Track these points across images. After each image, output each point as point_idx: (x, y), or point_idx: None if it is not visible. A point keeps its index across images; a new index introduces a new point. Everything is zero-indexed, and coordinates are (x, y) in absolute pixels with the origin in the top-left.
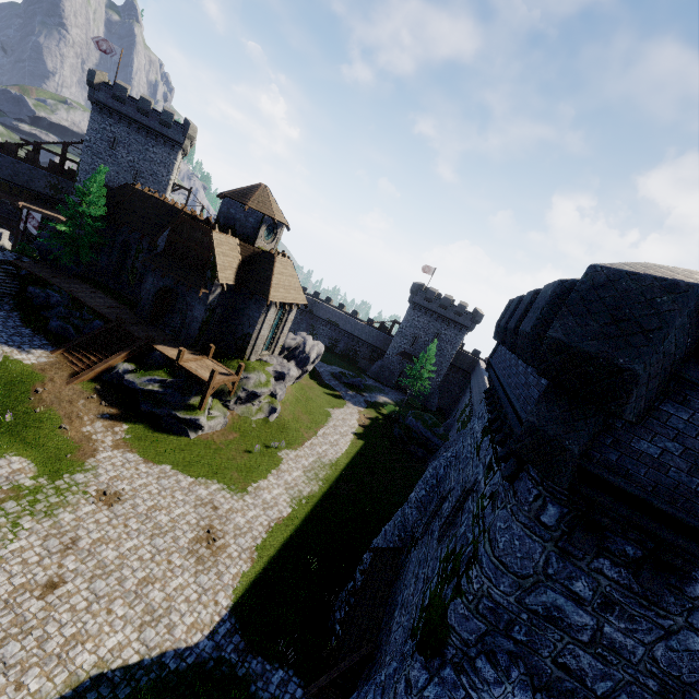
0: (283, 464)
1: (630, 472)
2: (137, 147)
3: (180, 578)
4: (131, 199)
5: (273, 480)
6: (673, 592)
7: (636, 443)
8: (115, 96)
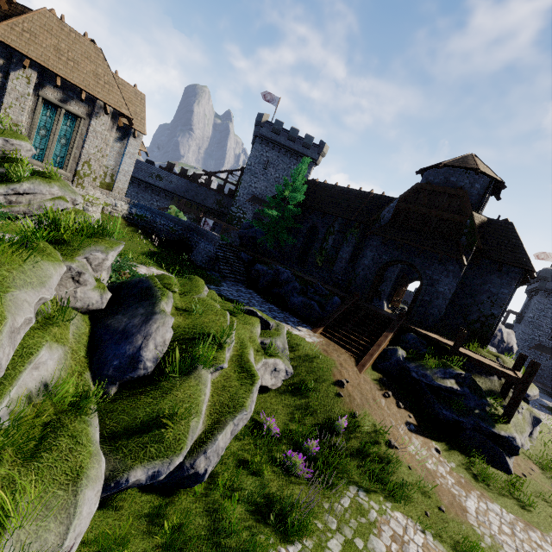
0: None
1: None
2: (282, 166)
3: None
4: (315, 190)
5: None
6: None
7: None
8: (273, 129)
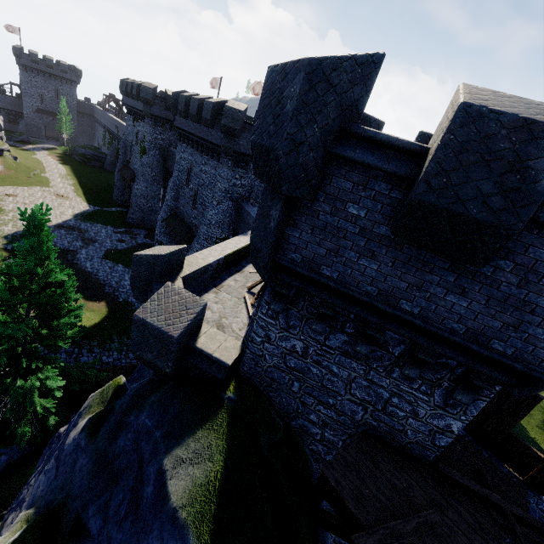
0: (50, 178)
1: (156, 113)
2: None
3: (67, 202)
4: None
5: (54, 182)
6: (166, 128)
7: (155, 109)
8: None
